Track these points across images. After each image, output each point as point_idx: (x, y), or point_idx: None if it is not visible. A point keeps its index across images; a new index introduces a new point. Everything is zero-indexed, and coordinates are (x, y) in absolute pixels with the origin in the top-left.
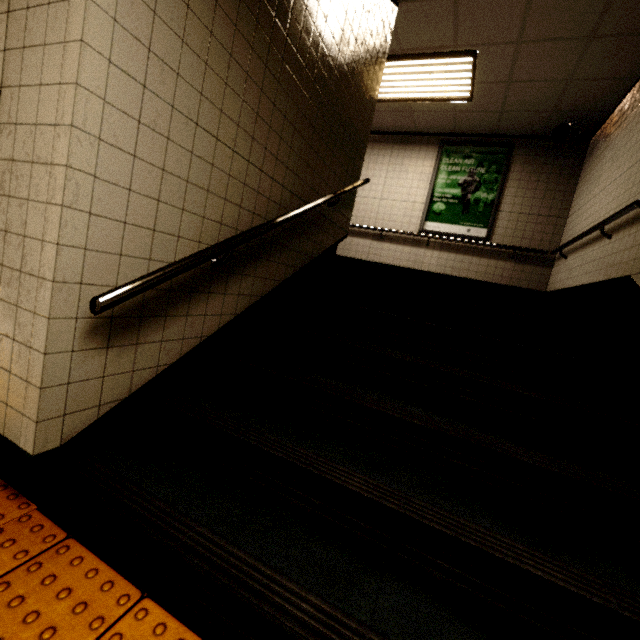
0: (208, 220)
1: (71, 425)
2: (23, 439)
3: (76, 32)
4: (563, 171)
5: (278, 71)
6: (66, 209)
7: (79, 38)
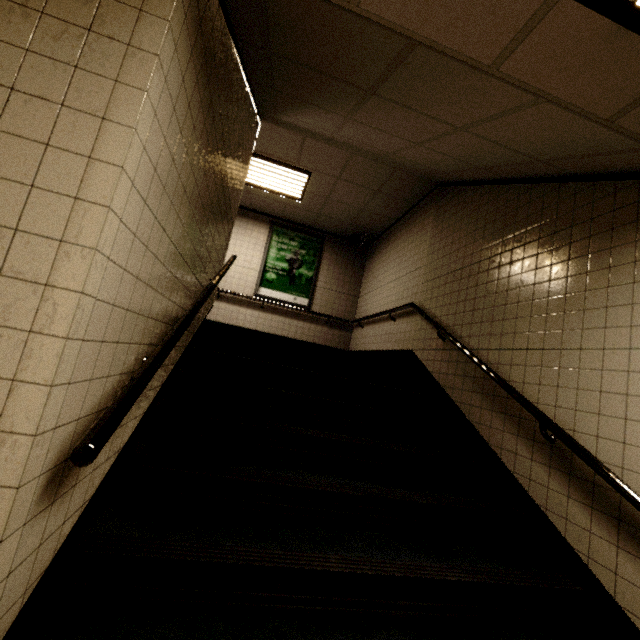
0: (150, 319)
1: None
2: None
3: (114, 156)
4: (355, 264)
5: (209, 176)
6: (68, 341)
7: (119, 164)
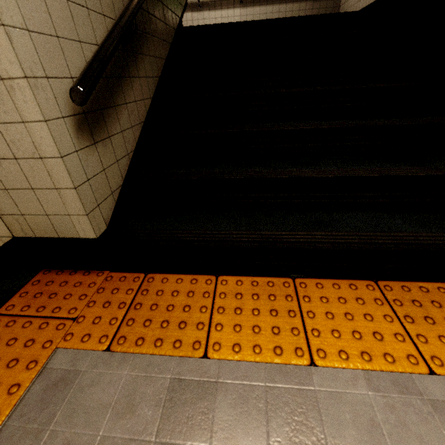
0: None
1: (105, 212)
2: (81, 231)
3: None
4: None
5: None
6: None
7: None
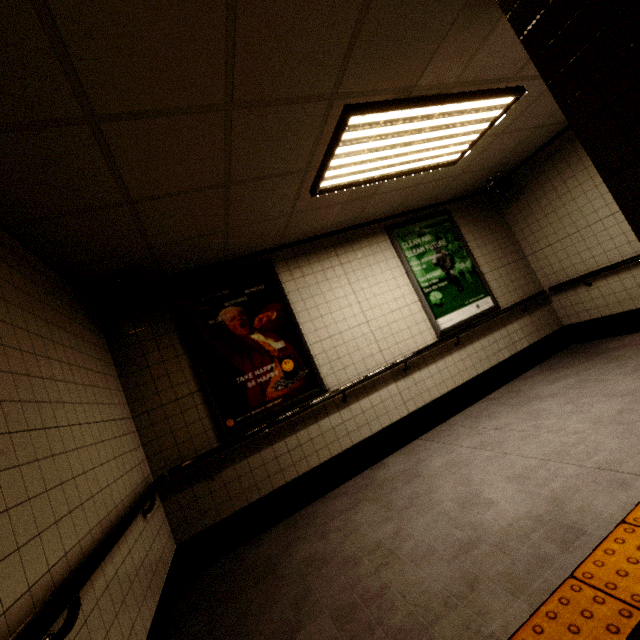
0: None
1: None
2: None
3: None
4: (494, 221)
5: None
6: None
7: None
